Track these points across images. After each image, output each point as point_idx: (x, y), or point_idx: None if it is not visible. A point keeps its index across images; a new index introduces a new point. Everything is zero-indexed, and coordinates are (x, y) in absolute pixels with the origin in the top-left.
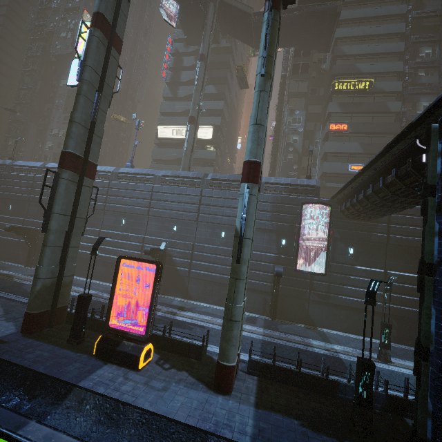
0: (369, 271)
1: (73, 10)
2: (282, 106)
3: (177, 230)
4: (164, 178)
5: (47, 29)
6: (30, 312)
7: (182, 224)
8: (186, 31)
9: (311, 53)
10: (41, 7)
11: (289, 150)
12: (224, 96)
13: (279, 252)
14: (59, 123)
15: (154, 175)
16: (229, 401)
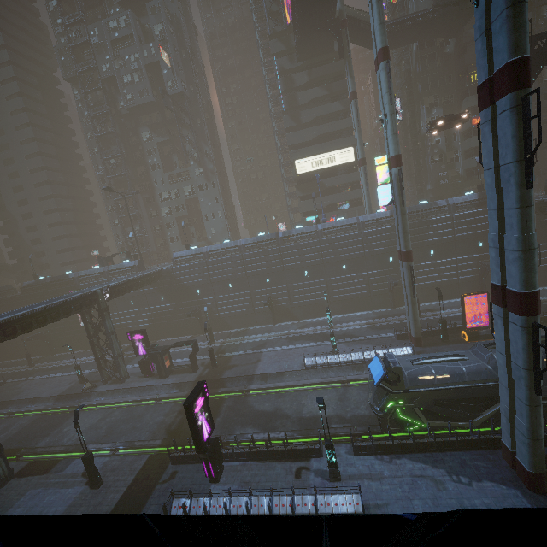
0: (545, 246)
1: (121, 40)
2: (413, 106)
3: (393, 260)
4: (366, 223)
5: (103, 76)
6: (419, 337)
7: (396, 254)
8: (299, 50)
9: (436, 41)
10: (73, 45)
11: (434, 152)
12: (350, 109)
13: (478, 252)
14: (165, 185)
15: (357, 223)
16: (543, 335)
